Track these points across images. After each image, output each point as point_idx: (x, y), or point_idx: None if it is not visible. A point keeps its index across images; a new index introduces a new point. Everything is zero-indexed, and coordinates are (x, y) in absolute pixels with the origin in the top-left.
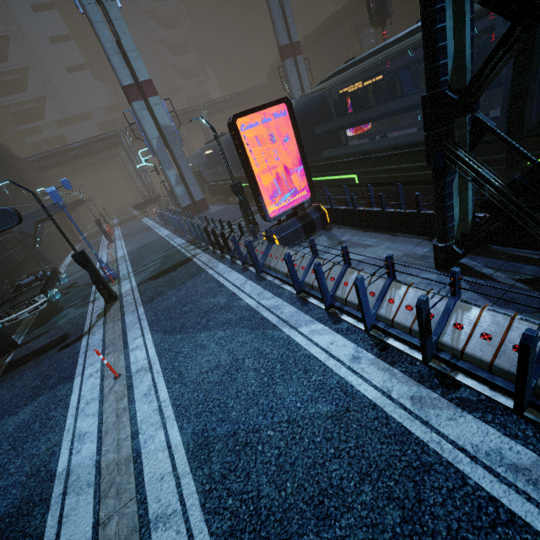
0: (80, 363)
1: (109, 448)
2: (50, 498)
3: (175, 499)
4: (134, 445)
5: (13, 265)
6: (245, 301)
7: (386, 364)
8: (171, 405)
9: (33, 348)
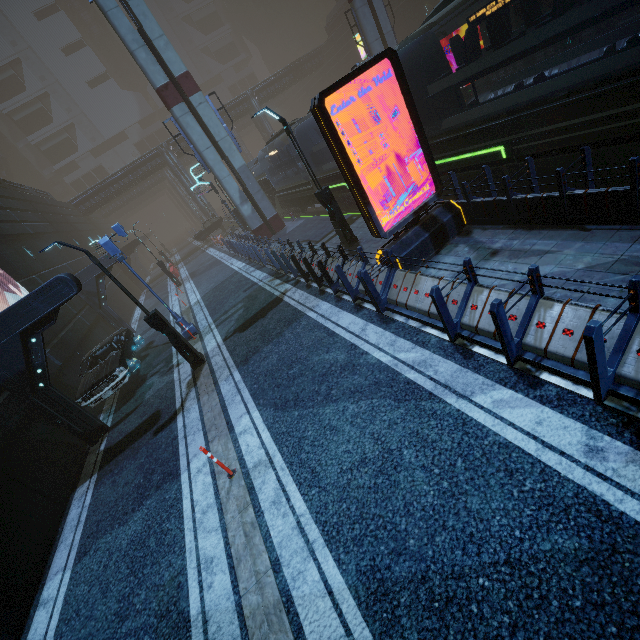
0: (182, 452)
1: (247, 586)
2: None
3: None
4: (279, 582)
5: (83, 332)
6: (373, 356)
7: None
8: (314, 522)
9: (125, 432)
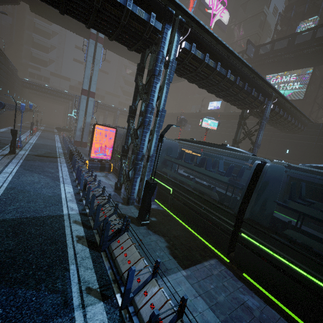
0: None
1: None
2: None
3: None
4: None
5: None
6: (59, 174)
7: (74, 195)
8: (10, 181)
9: None
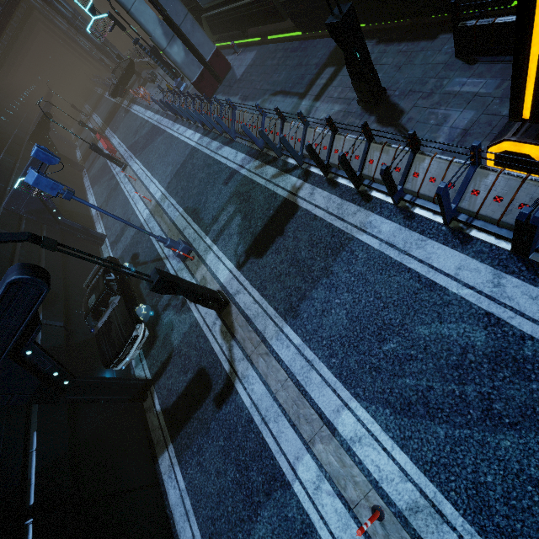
0: (274, 448)
1: None
2: None
3: None
4: None
5: (59, 265)
6: None
7: None
8: None
9: (175, 391)
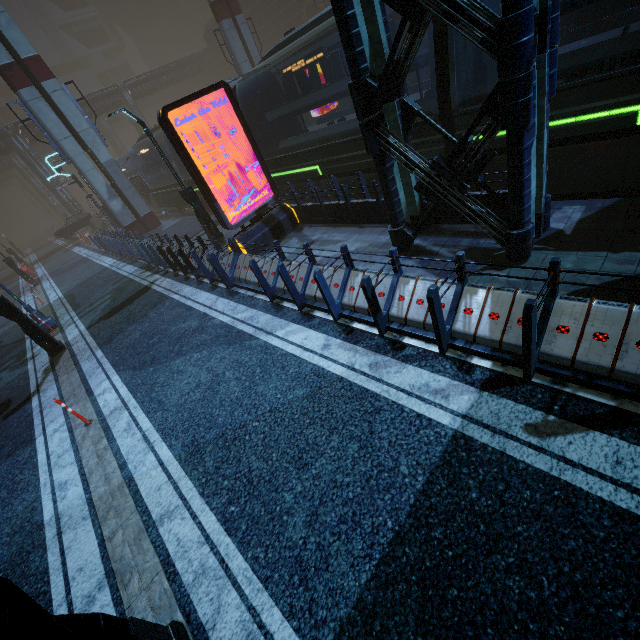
0: (37, 423)
1: (97, 484)
2: (44, 542)
3: (175, 499)
4: (124, 474)
5: None
6: (218, 319)
7: (351, 344)
8: (156, 431)
9: None
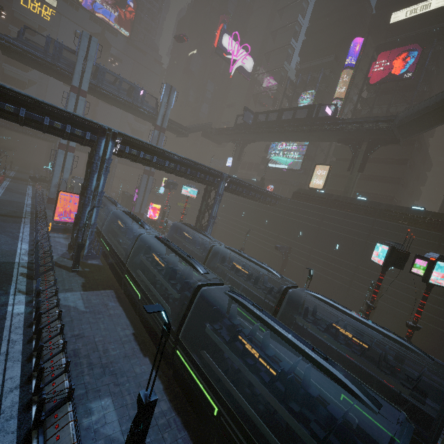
0: None
1: None
2: None
3: None
4: None
5: None
6: (20, 234)
7: (28, 251)
8: None
9: None
